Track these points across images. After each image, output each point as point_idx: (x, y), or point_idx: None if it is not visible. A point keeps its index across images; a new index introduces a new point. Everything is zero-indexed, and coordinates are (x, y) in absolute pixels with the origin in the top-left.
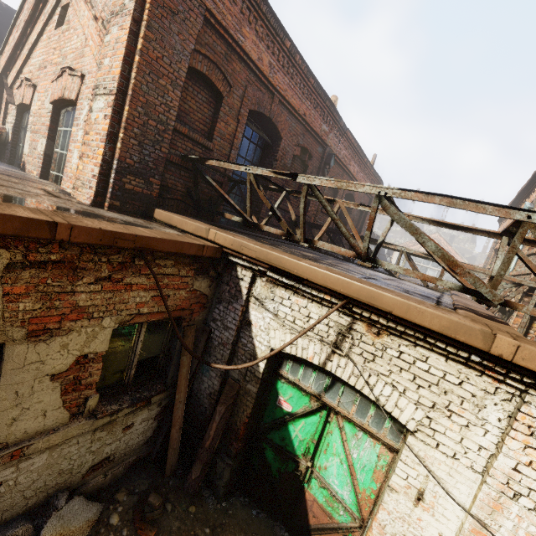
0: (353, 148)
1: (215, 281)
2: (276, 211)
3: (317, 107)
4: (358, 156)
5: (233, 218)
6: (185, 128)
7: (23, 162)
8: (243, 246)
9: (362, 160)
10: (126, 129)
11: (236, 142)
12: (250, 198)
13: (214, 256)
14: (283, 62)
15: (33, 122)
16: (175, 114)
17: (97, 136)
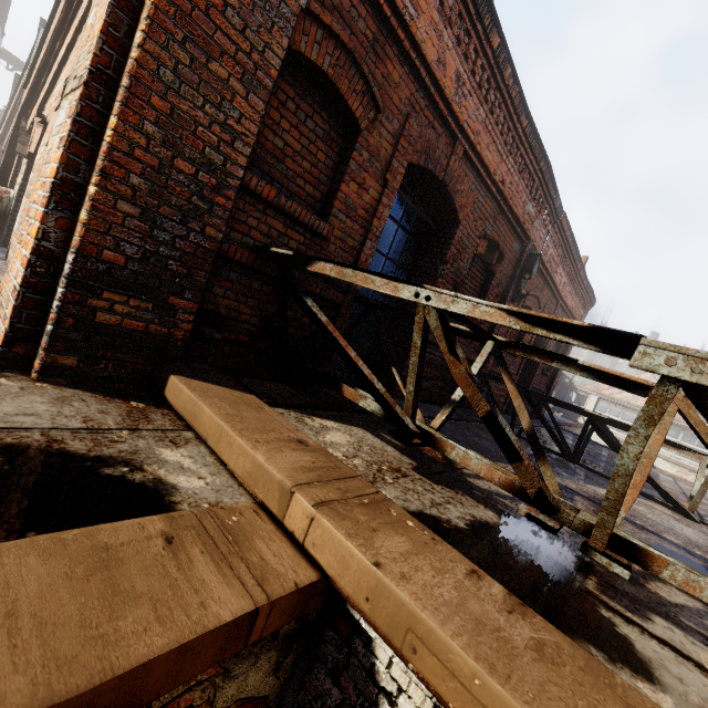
0: (564, 246)
1: (296, 647)
2: (506, 428)
3: (524, 171)
4: (569, 258)
5: (361, 401)
6: (270, 187)
7: (9, 245)
8: (417, 636)
9: (574, 265)
10: (105, 174)
11: (377, 225)
12: (418, 371)
13: (297, 615)
14: (481, 77)
15: (31, 180)
16: (247, 151)
17: (40, 190)
